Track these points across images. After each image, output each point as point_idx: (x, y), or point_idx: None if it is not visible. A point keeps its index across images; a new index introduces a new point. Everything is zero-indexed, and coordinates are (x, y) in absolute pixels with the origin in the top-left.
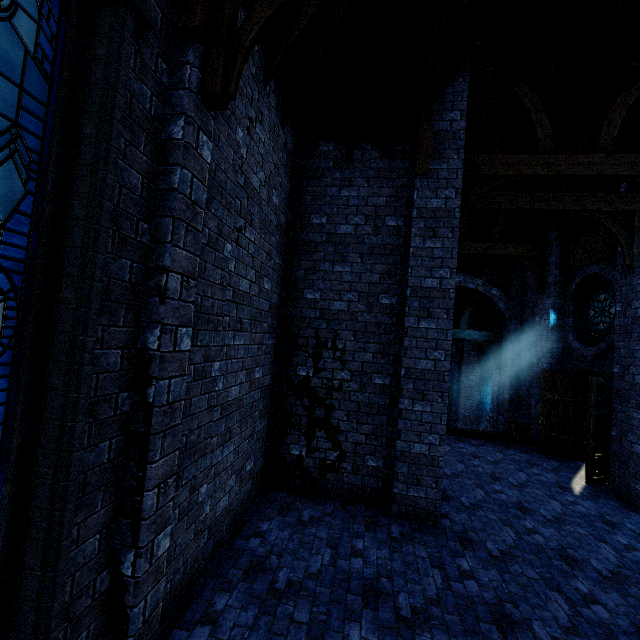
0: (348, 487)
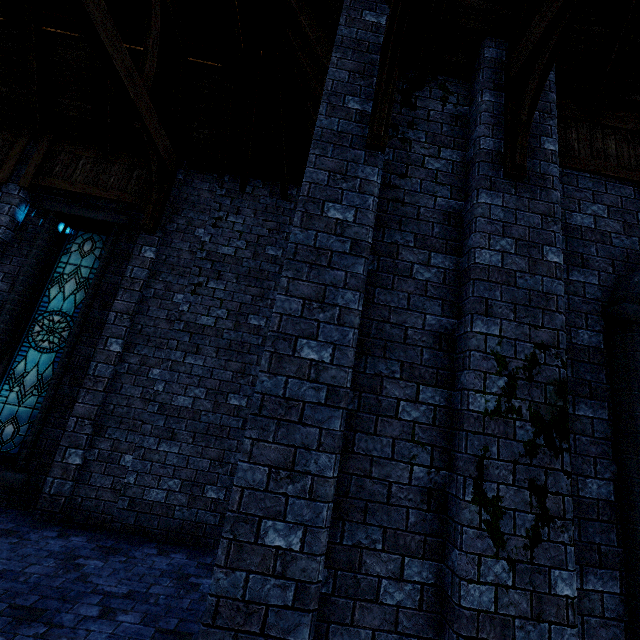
0: None
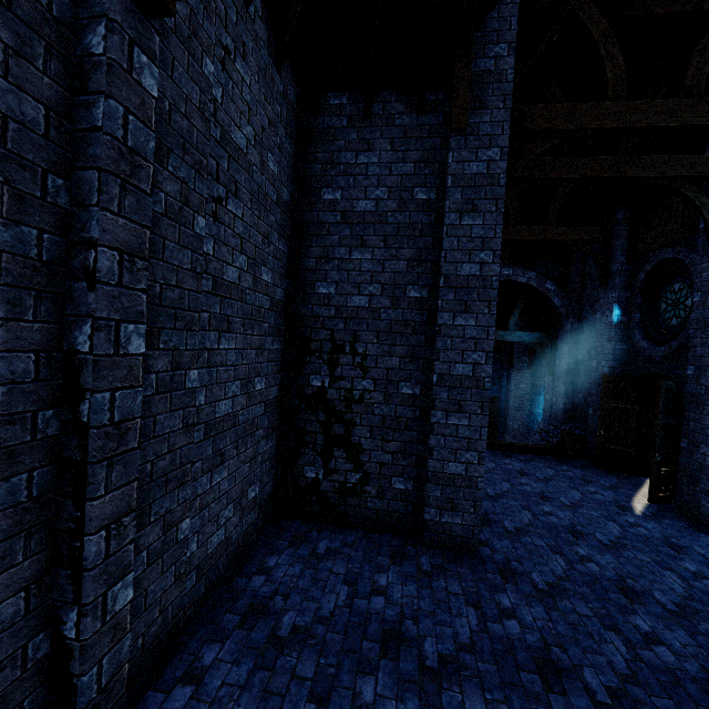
0: (373, 513)
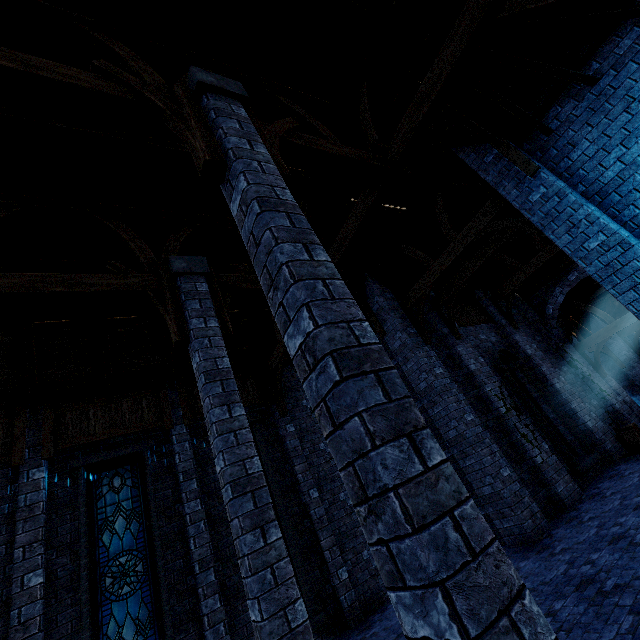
0: None
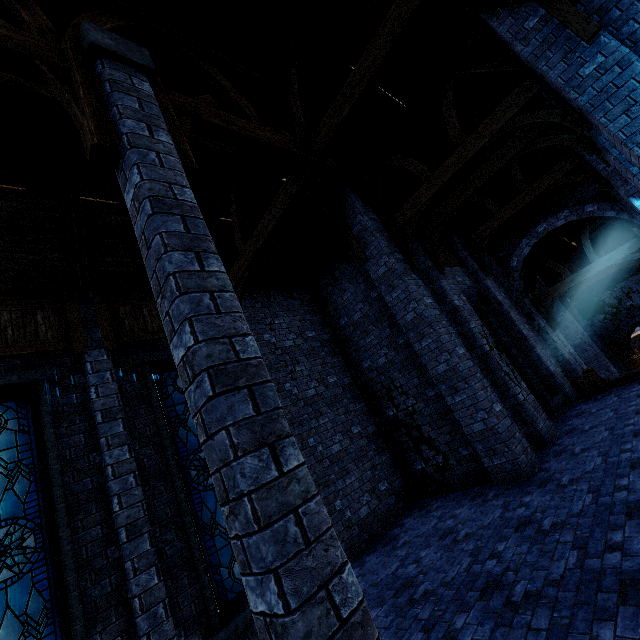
0: (463, 477)
